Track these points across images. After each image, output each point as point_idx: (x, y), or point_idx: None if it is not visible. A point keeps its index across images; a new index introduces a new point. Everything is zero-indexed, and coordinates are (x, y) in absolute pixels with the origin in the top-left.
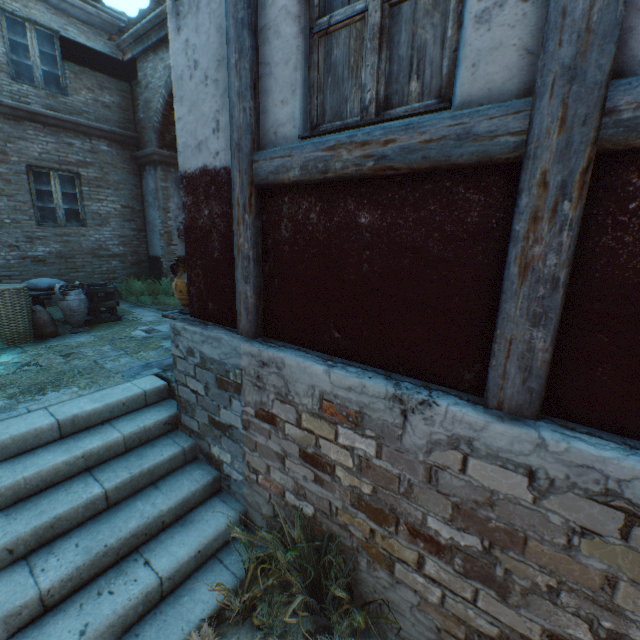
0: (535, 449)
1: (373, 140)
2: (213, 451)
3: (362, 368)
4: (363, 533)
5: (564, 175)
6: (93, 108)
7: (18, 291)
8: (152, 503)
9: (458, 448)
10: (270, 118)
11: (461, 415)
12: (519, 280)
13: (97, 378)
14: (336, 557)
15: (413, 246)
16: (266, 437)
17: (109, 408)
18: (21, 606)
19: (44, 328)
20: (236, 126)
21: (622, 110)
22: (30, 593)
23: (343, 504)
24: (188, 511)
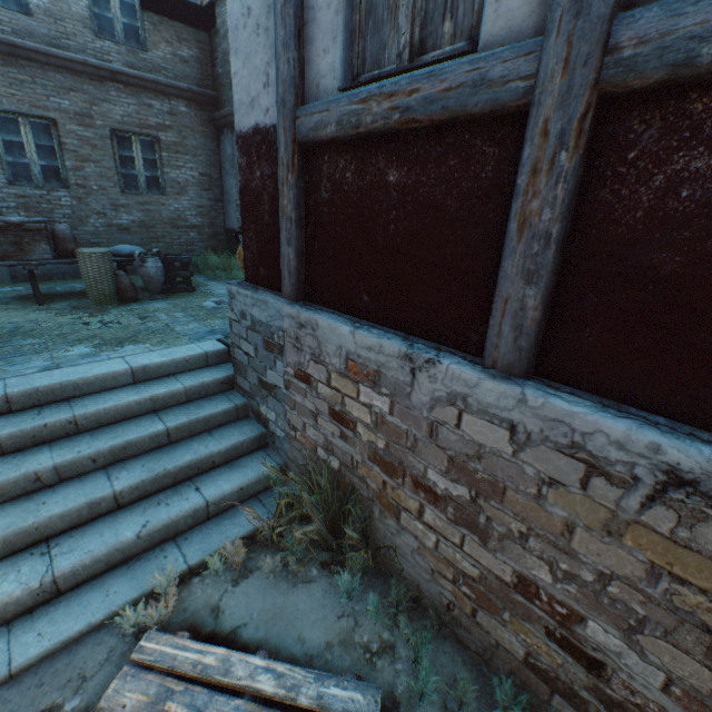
0: (517, 405)
1: (400, 90)
2: (261, 410)
3: (384, 331)
4: (377, 485)
5: (564, 123)
6: (171, 64)
7: (103, 255)
8: (205, 445)
9: (455, 404)
10: (313, 70)
11: (459, 373)
12: (517, 237)
13: (167, 338)
14: (354, 505)
15: (434, 205)
16: (303, 396)
17: (174, 363)
18: (101, 498)
19: (126, 292)
20: (281, 80)
21: (624, 47)
22: (107, 491)
23: (362, 458)
24: (236, 458)
